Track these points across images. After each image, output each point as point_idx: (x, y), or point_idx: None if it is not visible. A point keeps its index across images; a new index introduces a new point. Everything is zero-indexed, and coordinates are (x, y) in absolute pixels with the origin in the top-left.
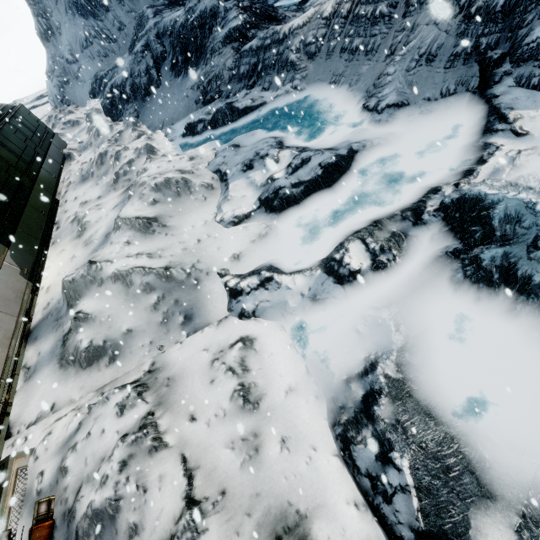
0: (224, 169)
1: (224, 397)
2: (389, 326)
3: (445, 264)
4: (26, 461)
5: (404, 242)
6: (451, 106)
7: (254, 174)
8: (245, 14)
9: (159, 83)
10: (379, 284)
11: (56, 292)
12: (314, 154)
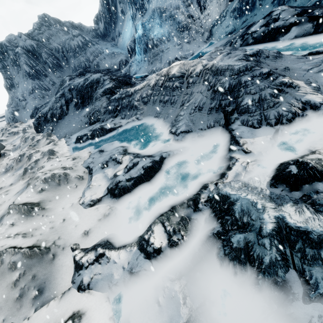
0: (92, 166)
1: None
2: (179, 298)
3: (213, 242)
4: None
5: (189, 224)
6: (213, 133)
7: (108, 170)
8: (114, 82)
9: (67, 113)
10: (175, 257)
11: None
12: (140, 160)
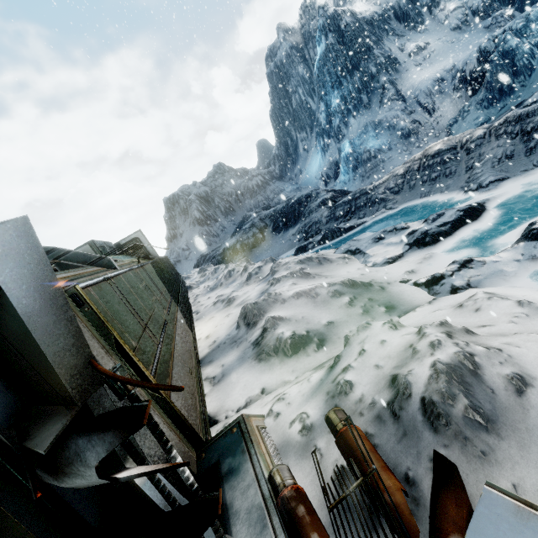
0: (354, 248)
1: (508, 309)
2: None
3: None
4: (262, 423)
5: None
6: None
7: (388, 240)
8: (332, 192)
9: (264, 240)
10: None
11: (221, 333)
12: (445, 211)
